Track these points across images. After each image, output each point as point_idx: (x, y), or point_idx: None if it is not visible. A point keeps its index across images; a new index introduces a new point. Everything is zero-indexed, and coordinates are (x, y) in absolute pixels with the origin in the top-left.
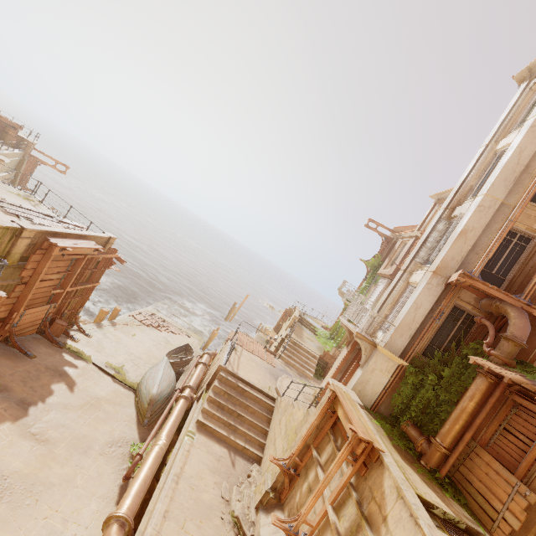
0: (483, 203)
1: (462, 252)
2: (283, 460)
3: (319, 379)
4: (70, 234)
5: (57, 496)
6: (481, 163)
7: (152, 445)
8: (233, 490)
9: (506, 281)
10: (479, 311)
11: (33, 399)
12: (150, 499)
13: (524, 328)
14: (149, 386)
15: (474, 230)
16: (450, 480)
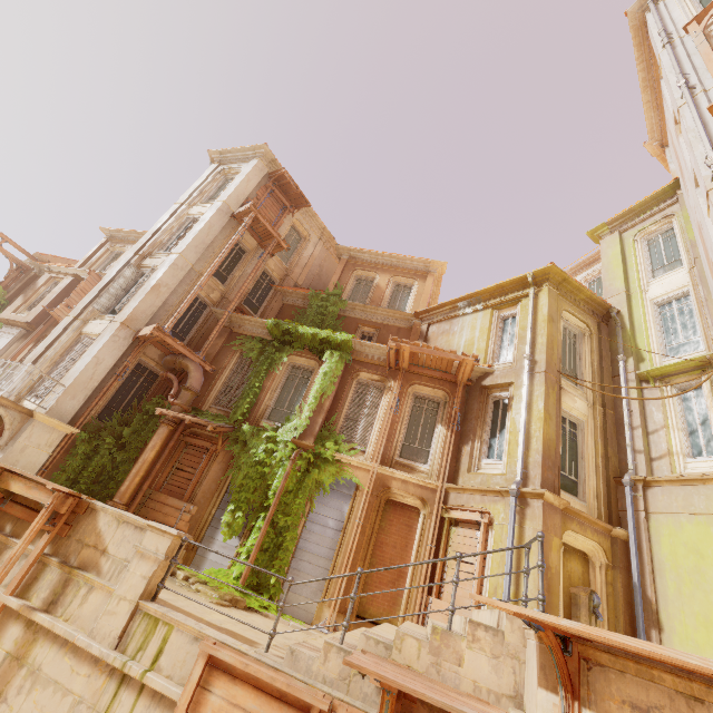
0: (178, 263)
1: (154, 307)
2: None
3: None
4: None
5: None
6: (175, 220)
7: None
8: None
9: (186, 341)
10: (162, 367)
11: None
12: None
13: (200, 380)
14: None
15: (167, 287)
16: None
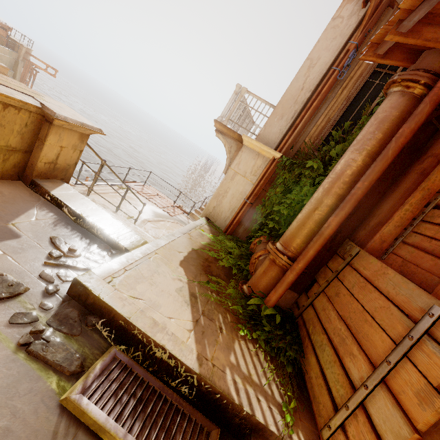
0: None
1: None
2: None
3: None
4: None
5: None
6: None
7: None
8: None
9: None
10: None
11: None
12: None
13: None
14: None
15: None
16: (289, 319)
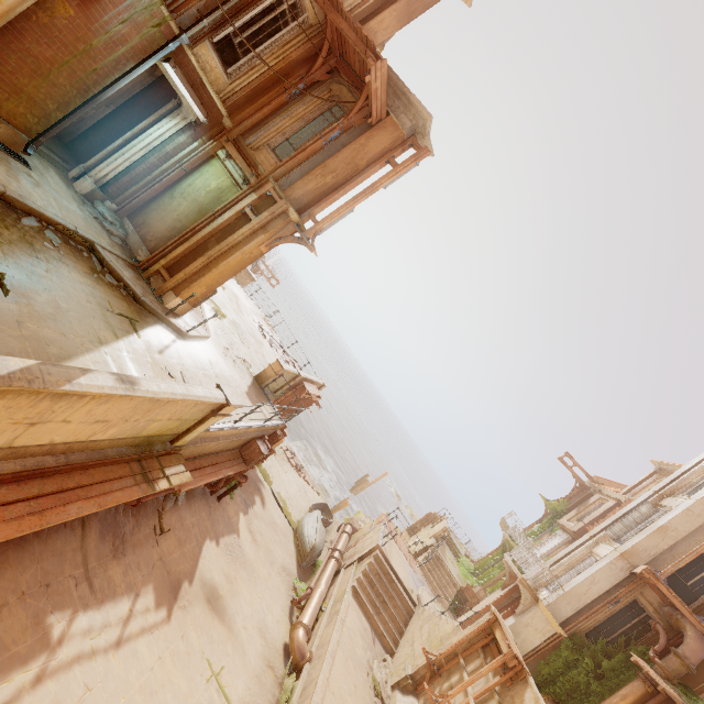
0: (693, 509)
1: (657, 548)
2: (432, 654)
3: (452, 614)
4: (310, 380)
5: (262, 587)
6: None
7: (315, 587)
8: (374, 661)
9: (699, 600)
10: (660, 617)
11: (248, 501)
12: (311, 630)
13: (697, 652)
14: (311, 533)
15: (676, 531)
16: None
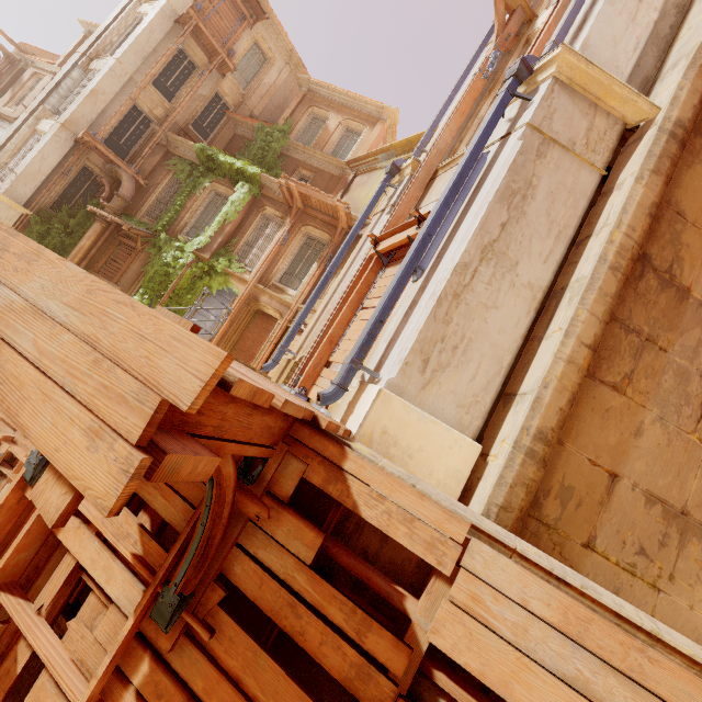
0: (116, 70)
1: (93, 113)
2: None
3: None
4: None
5: None
6: (124, 19)
7: None
8: None
9: (130, 154)
10: (106, 175)
11: None
12: None
13: (131, 190)
14: None
15: (105, 95)
16: None
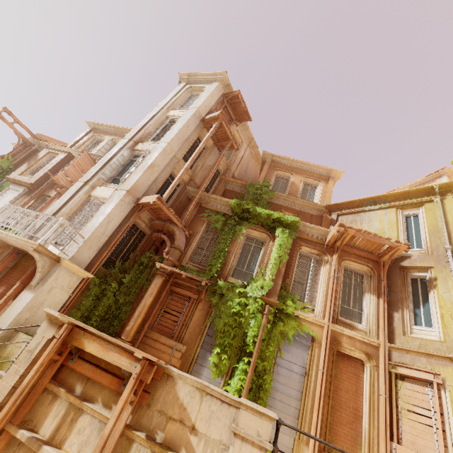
0: (167, 149)
1: (149, 181)
2: None
3: None
4: None
5: None
6: (158, 118)
7: None
8: None
9: None
10: (149, 228)
11: None
12: None
13: (184, 241)
14: None
15: (159, 167)
16: None
